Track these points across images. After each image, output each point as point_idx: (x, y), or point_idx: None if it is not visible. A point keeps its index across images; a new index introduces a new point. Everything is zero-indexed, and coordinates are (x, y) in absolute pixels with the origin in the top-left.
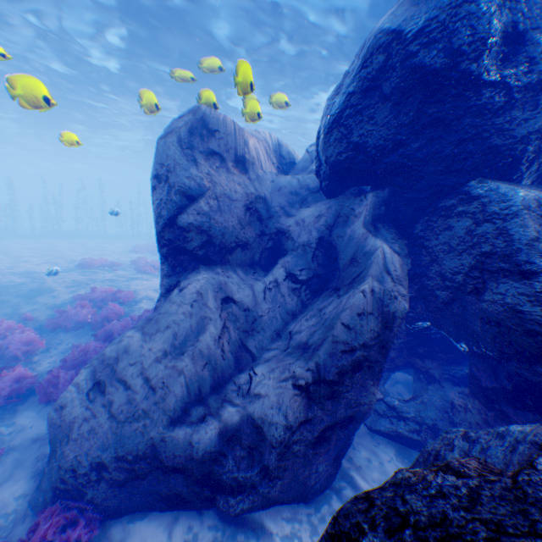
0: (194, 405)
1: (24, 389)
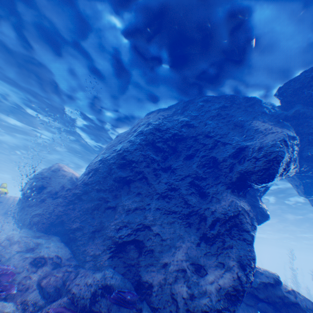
0: None
1: None
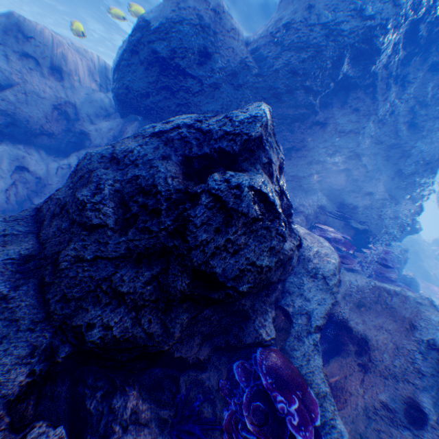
0: None
1: None
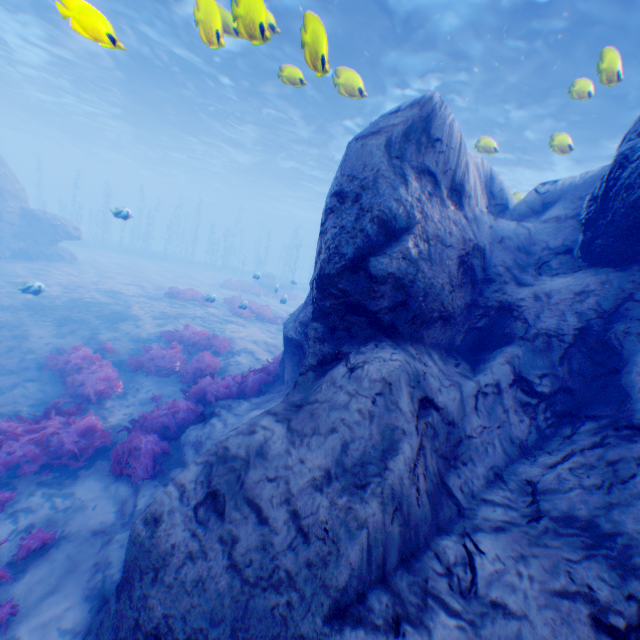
0: (373, 587)
1: (93, 449)
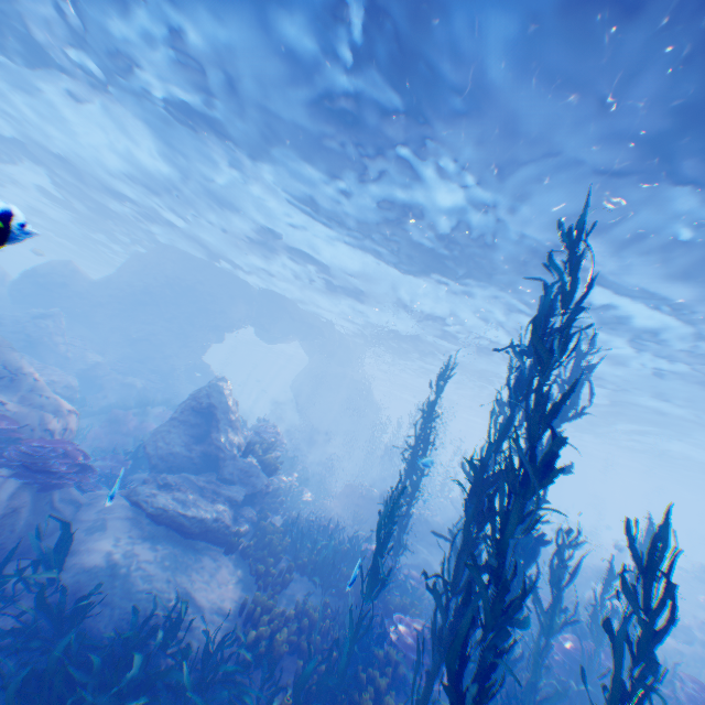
0: None
1: None
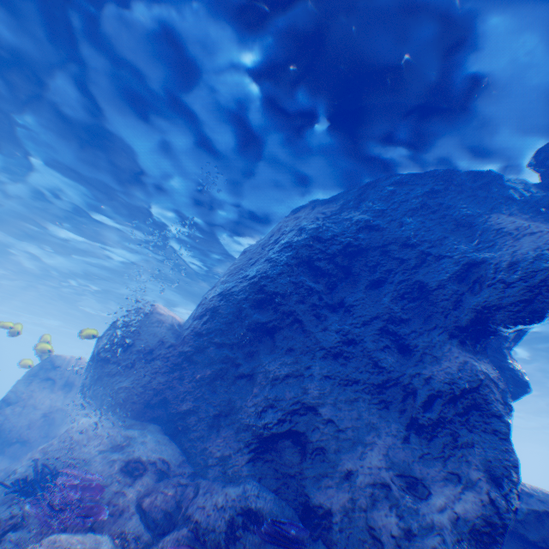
0: None
1: None
